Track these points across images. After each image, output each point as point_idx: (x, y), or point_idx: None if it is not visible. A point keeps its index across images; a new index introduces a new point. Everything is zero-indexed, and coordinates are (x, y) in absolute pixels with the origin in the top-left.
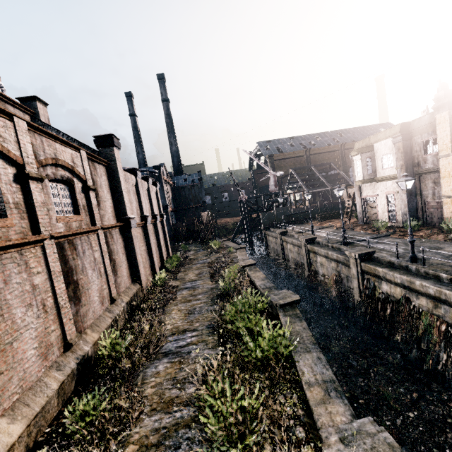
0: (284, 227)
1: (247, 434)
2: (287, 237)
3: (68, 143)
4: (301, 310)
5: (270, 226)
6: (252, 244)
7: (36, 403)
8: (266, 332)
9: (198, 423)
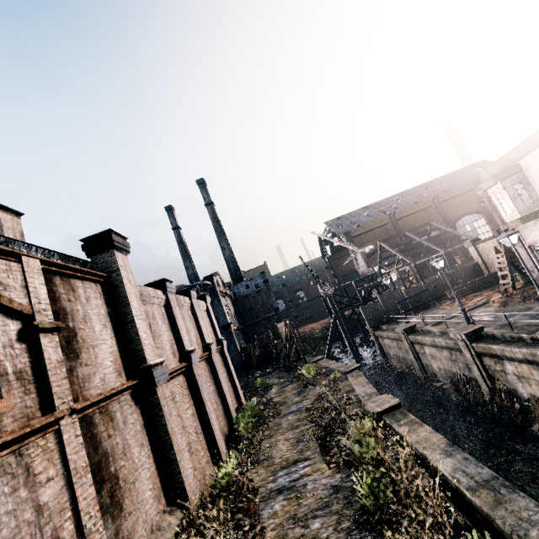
0: (406, 320)
1: None
2: (419, 336)
3: None
4: (532, 494)
5: (379, 323)
6: (358, 355)
7: None
8: None
9: None
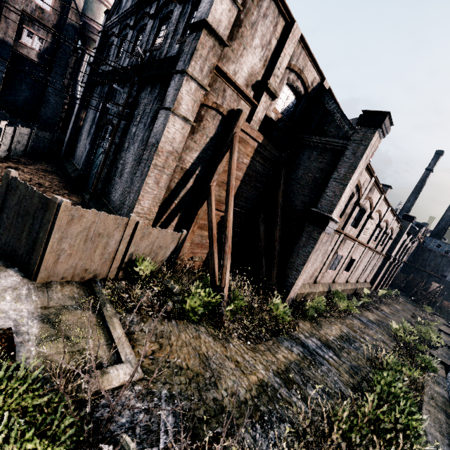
0: None
1: (408, 334)
2: None
3: (398, 221)
4: None
5: None
6: None
7: (352, 286)
8: (432, 334)
9: (390, 326)
